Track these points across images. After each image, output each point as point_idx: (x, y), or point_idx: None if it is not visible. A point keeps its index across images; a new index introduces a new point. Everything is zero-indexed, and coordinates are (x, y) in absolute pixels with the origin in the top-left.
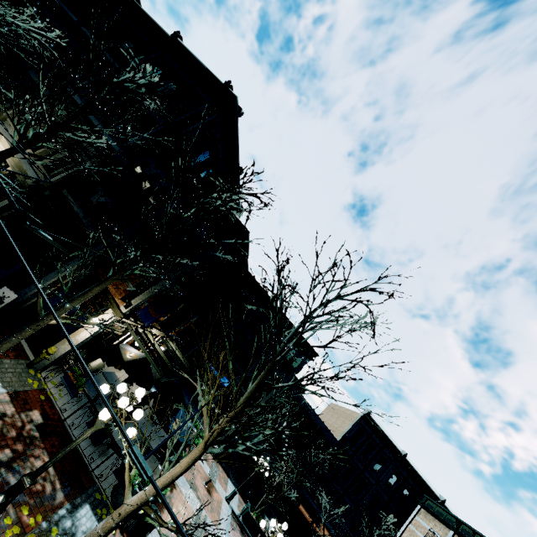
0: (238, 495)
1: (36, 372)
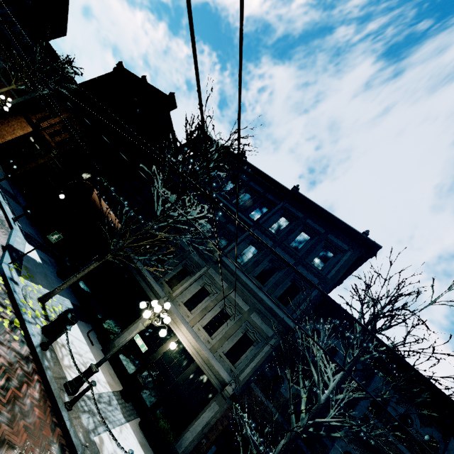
0: None
1: None
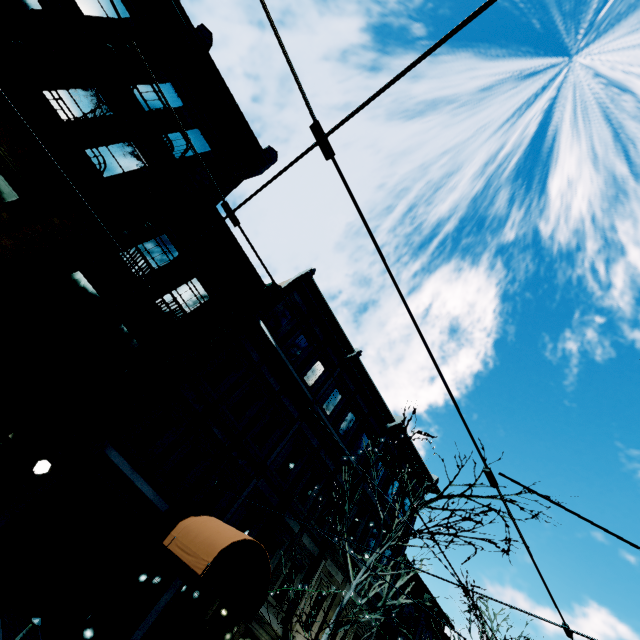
0: None
1: None
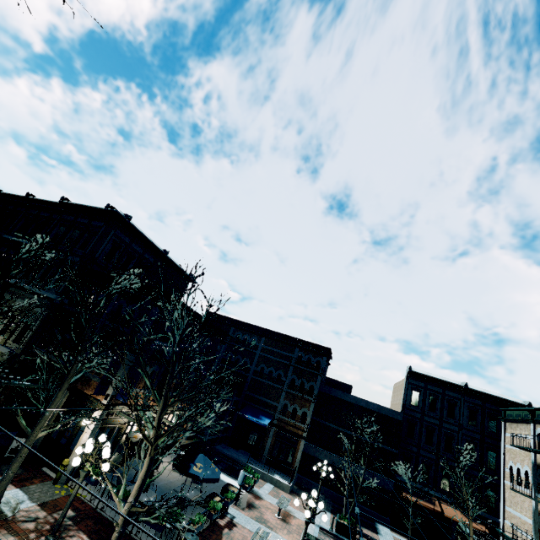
0: (331, 515)
1: (63, 485)
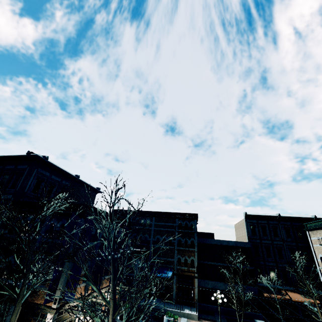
0: None
1: None
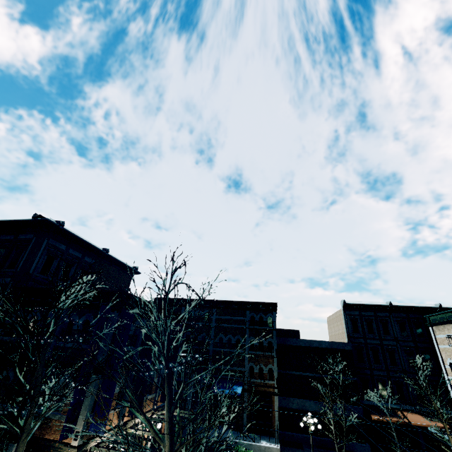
0: None
1: None
